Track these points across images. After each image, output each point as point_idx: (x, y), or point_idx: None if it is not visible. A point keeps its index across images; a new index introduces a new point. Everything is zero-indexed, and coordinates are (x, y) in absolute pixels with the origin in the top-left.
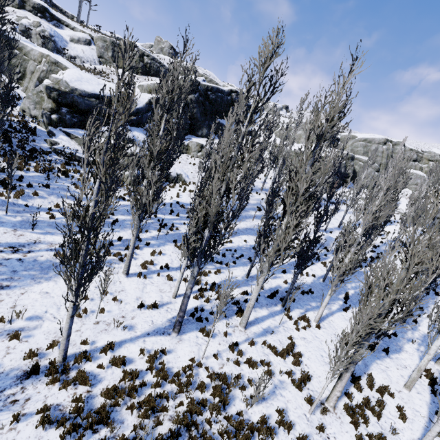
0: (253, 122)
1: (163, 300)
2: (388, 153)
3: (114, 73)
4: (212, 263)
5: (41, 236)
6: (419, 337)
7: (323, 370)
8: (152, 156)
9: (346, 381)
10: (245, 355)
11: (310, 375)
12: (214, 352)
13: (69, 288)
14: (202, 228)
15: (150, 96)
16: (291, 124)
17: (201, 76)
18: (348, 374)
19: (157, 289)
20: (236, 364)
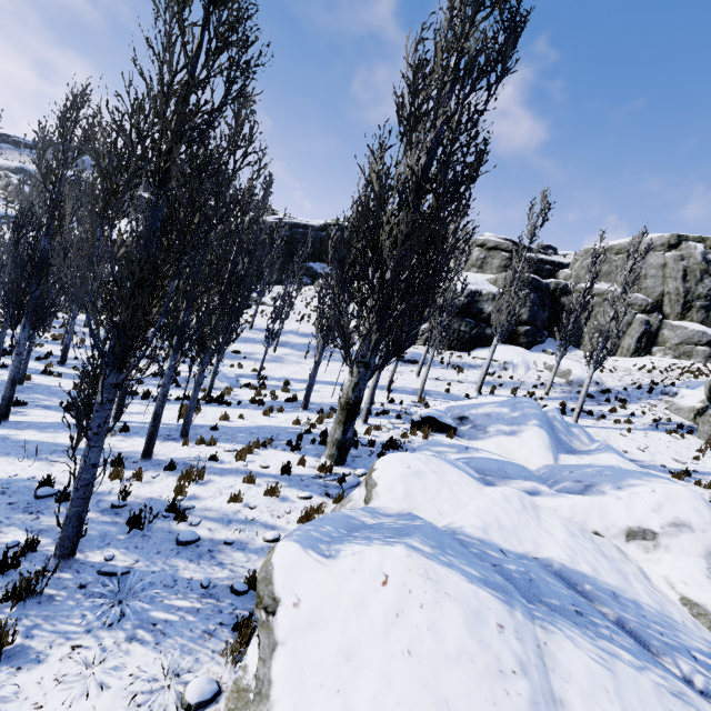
0: None
1: None
2: (686, 266)
3: None
4: None
5: None
6: None
7: None
8: None
9: None
10: None
11: None
12: None
13: None
14: None
15: None
16: None
17: None
18: None
19: None
20: None
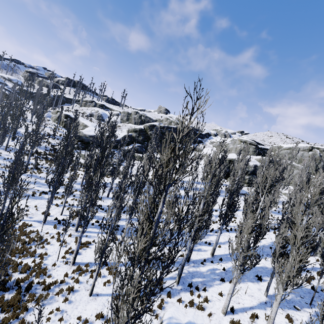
0: (201, 142)
1: (56, 214)
2: (315, 157)
3: (125, 126)
4: (99, 209)
5: (35, 187)
6: (190, 270)
7: (92, 256)
8: (62, 153)
9: (77, 247)
10: (62, 238)
11: (81, 254)
12: (50, 232)
13: (2, 187)
14: (61, 178)
15: (125, 134)
16: (228, 142)
17: (171, 121)
18: (77, 243)
19: (58, 211)
20: (52, 238)
